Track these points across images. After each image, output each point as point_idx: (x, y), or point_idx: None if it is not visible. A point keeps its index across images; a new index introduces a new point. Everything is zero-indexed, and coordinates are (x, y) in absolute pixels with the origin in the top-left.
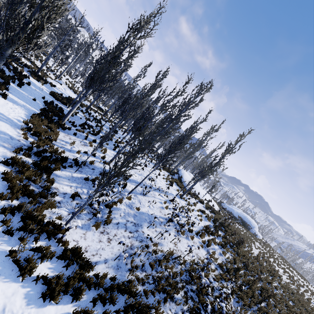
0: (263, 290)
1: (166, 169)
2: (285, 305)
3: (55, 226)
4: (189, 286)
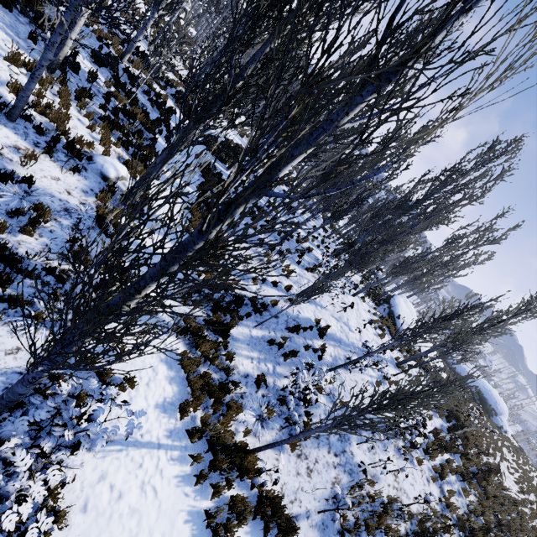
0: None
1: (371, 294)
2: None
3: (245, 451)
4: None
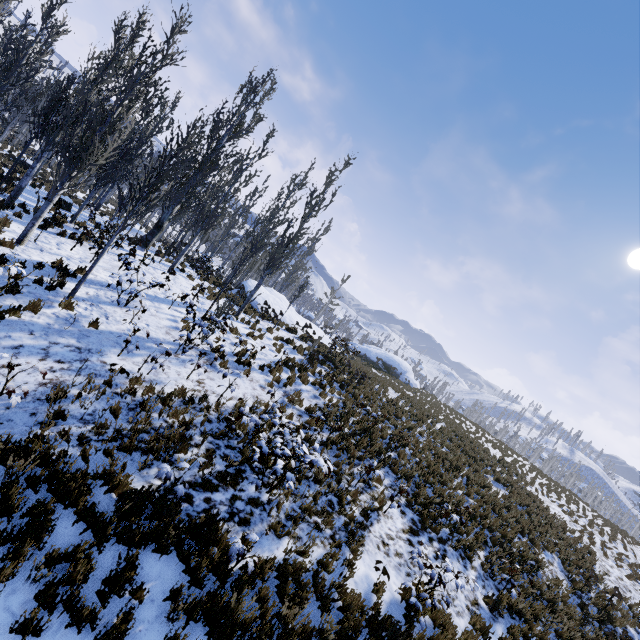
0: (394, 437)
1: (210, 279)
2: (433, 454)
3: None
4: (224, 441)
